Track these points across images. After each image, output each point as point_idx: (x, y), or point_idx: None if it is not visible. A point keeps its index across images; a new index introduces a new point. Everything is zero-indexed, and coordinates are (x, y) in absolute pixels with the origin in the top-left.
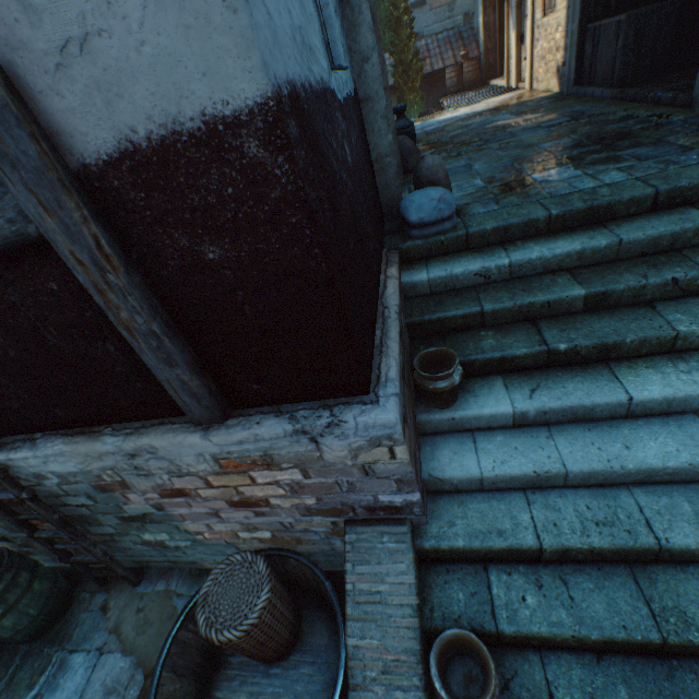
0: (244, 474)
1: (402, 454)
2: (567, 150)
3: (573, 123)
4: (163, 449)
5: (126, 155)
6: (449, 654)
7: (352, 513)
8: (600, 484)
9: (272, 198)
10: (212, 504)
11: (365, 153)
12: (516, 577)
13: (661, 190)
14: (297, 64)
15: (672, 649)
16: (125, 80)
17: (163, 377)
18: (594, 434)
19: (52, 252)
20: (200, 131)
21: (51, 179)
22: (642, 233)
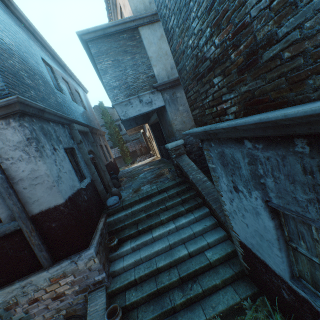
0: (57, 283)
1: (97, 261)
2: (151, 179)
3: (157, 170)
4: (34, 280)
5: (40, 212)
6: (113, 316)
7: (89, 288)
8: (150, 259)
9: (65, 214)
10: (46, 301)
11: (95, 192)
12: (132, 290)
13: (159, 190)
14: (71, 192)
15: (161, 291)
16: (43, 203)
17: (39, 255)
18: (148, 247)
19: (20, 231)
20: (54, 207)
21: (27, 218)
22: (155, 199)
